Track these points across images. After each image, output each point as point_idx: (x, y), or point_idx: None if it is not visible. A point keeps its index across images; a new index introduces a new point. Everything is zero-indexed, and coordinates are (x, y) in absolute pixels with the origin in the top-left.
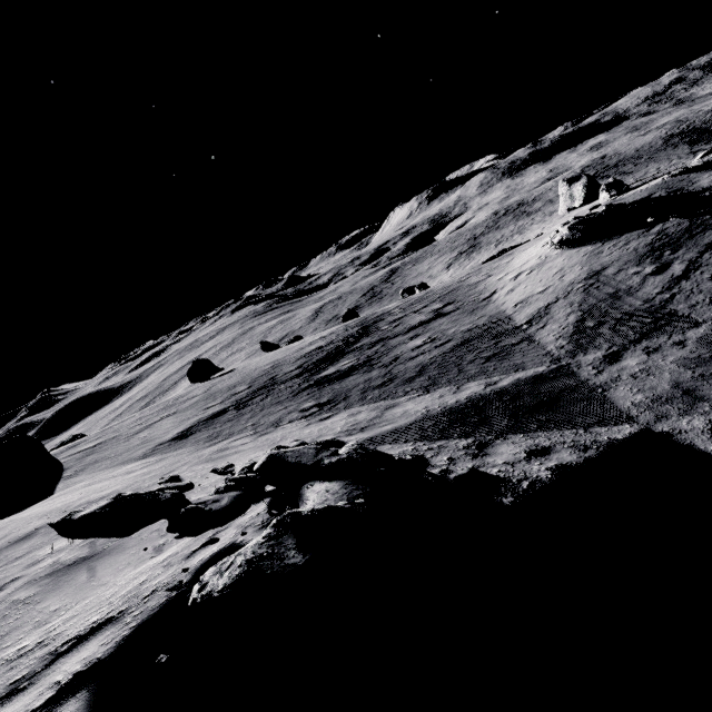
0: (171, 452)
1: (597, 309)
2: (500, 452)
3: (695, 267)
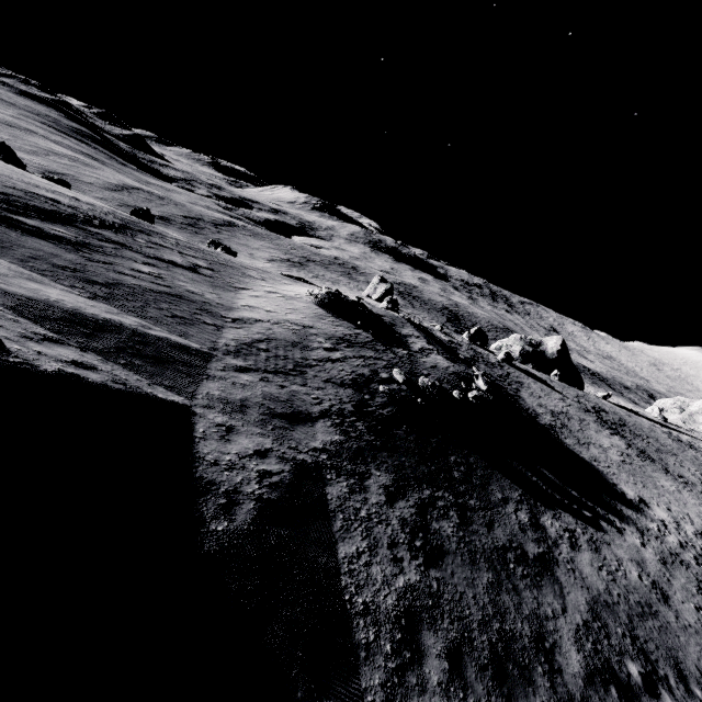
0: None
1: (277, 343)
2: (54, 349)
3: (343, 361)
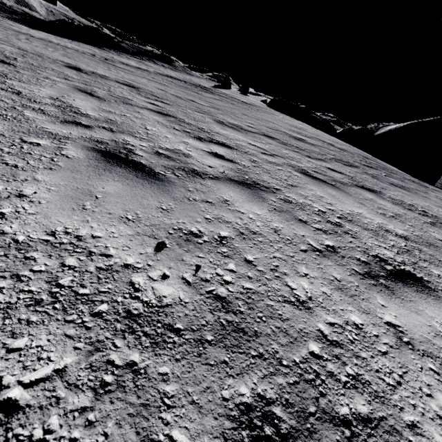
0: (46, 5)
1: None
2: None
3: None
